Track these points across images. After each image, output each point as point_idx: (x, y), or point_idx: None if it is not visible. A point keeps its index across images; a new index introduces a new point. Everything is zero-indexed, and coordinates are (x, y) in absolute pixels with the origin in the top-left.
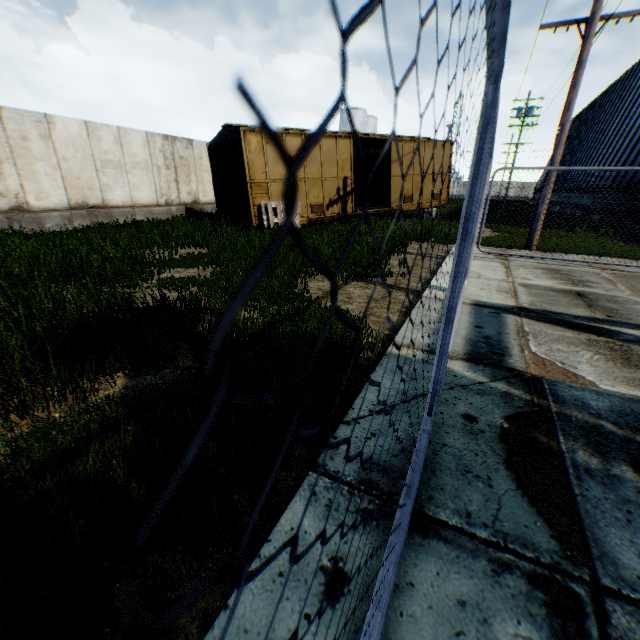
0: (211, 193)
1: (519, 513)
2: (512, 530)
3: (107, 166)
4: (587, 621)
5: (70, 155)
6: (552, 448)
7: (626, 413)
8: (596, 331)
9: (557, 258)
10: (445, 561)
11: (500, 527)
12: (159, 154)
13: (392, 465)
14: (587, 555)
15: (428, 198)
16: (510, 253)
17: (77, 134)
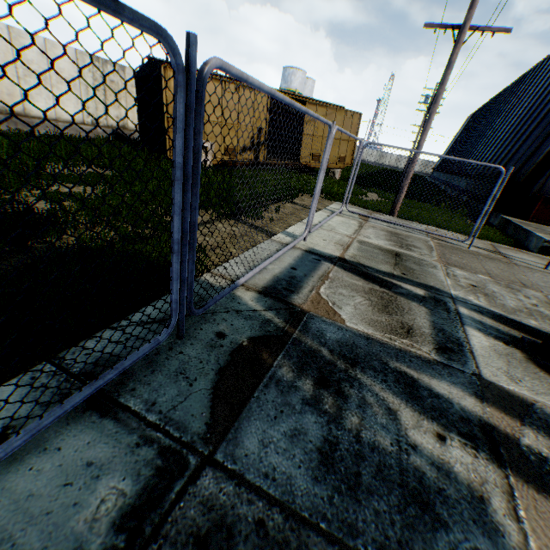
0: None
1: (196, 406)
2: (179, 417)
3: (30, 76)
4: (179, 481)
5: None
6: (266, 363)
7: (348, 344)
8: (384, 283)
9: (403, 225)
10: (103, 435)
11: (171, 414)
12: (88, 74)
13: None
14: (222, 438)
15: (334, 160)
16: (369, 215)
17: None
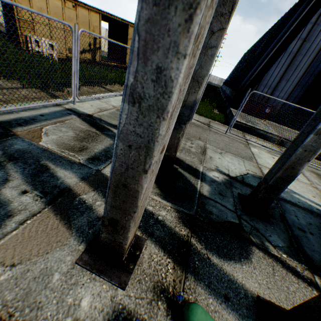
0: None
1: None
2: None
3: None
4: None
5: None
6: None
7: (24, 151)
8: (102, 129)
9: None
10: None
11: None
12: None
13: None
14: None
15: None
16: None
17: None
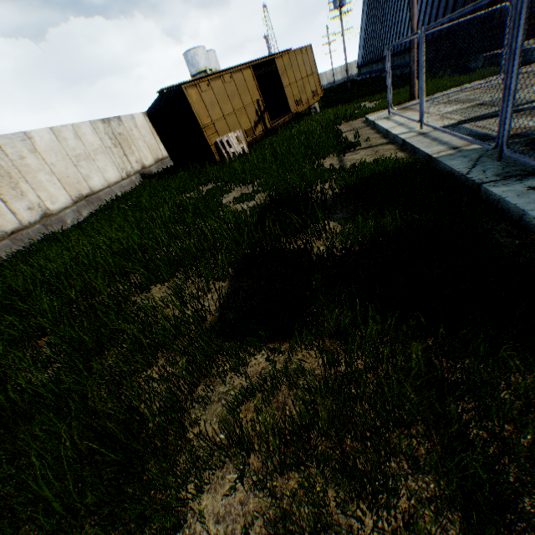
0: (149, 156)
1: None
2: None
3: (80, 160)
4: None
5: (54, 160)
6: None
7: None
8: (512, 112)
9: (444, 95)
10: None
11: None
12: (105, 137)
13: (505, 171)
14: None
15: (310, 97)
16: (413, 103)
17: (50, 141)
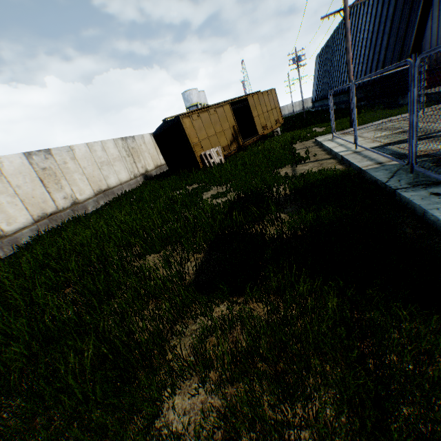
0: (151, 163)
1: None
2: None
3: (103, 165)
4: None
5: (86, 165)
6: None
7: None
8: (426, 138)
9: (375, 124)
10: None
11: None
12: (122, 150)
13: (415, 181)
14: None
15: (274, 123)
16: (352, 130)
17: (85, 152)
